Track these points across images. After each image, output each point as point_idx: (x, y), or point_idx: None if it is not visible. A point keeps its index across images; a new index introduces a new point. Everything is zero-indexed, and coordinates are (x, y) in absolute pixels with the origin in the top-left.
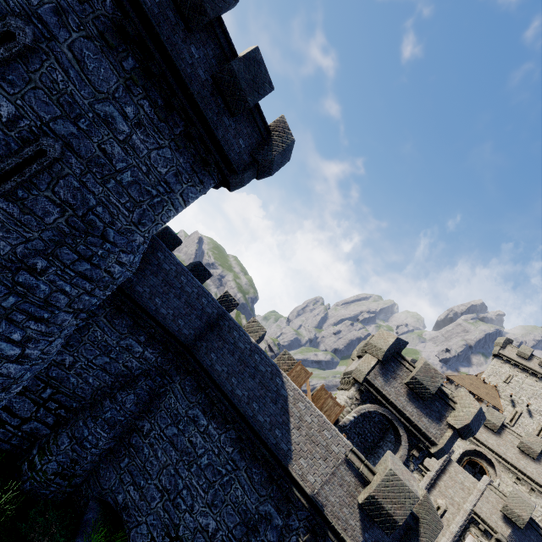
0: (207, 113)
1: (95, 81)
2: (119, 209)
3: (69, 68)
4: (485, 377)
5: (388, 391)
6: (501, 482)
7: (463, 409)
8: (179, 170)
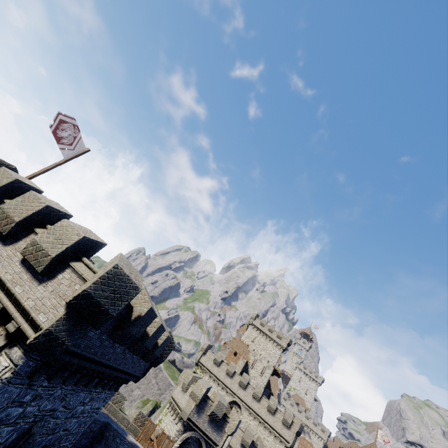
0: (133, 370)
1: (72, 406)
2: (64, 445)
3: (59, 414)
4: (244, 339)
5: (199, 422)
6: (243, 417)
7: (232, 422)
8: (107, 396)
